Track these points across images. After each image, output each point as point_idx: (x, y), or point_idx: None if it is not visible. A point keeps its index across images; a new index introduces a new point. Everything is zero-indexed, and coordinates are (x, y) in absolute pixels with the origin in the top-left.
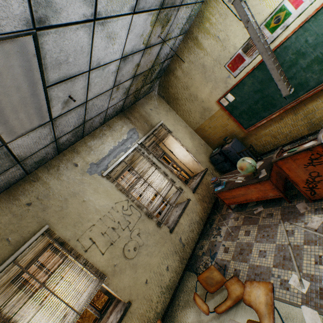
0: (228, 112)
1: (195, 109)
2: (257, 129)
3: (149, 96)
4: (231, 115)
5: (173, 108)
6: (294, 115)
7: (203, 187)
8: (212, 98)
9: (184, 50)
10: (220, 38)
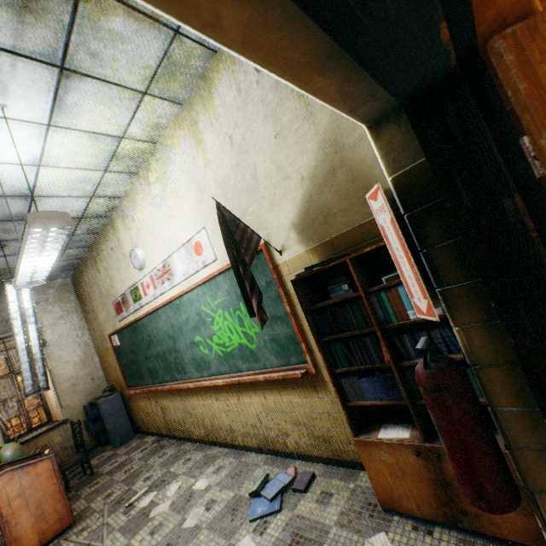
0: (118, 355)
1: (97, 328)
2: (137, 395)
3: (54, 282)
4: (120, 360)
5: (83, 311)
6: (156, 401)
7: (32, 450)
8: (108, 328)
9: (89, 260)
10: (109, 273)
